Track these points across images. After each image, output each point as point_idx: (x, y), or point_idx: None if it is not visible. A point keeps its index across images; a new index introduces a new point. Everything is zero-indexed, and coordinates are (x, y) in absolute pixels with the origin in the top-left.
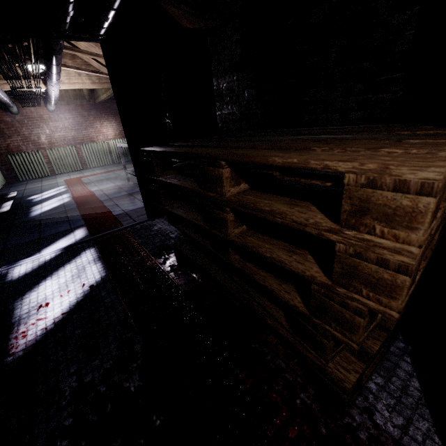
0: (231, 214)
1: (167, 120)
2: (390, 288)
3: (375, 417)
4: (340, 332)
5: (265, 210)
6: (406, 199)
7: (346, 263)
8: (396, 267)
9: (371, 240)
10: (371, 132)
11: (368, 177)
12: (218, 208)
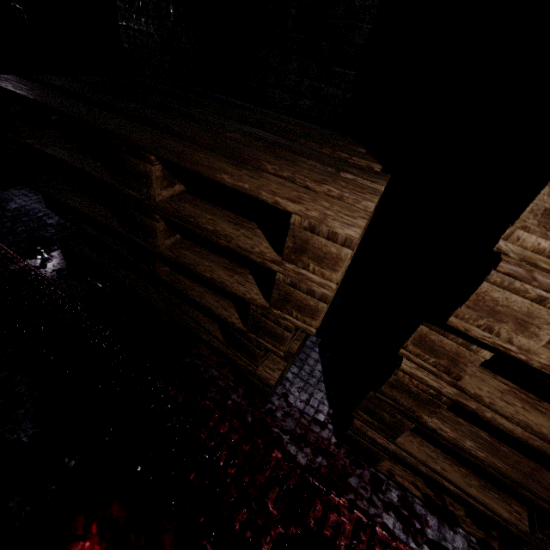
0: (162, 223)
1: (16, 4)
2: (313, 312)
3: (289, 398)
4: (271, 344)
5: (208, 228)
6: (334, 247)
7: (283, 290)
8: (319, 297)
9: (305, 274)
10: (319, 144)
11: (310, 222)
12: (143, 213)
